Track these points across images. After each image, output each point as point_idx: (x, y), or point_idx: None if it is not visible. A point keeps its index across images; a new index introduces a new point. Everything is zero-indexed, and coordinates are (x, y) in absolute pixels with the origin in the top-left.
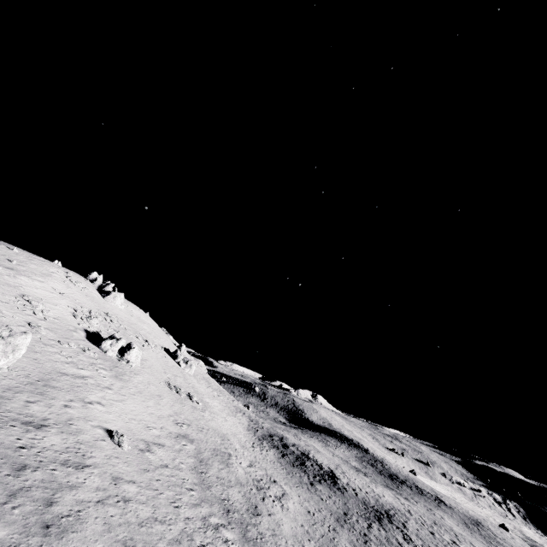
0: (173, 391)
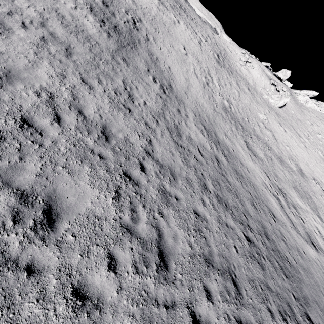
0: None
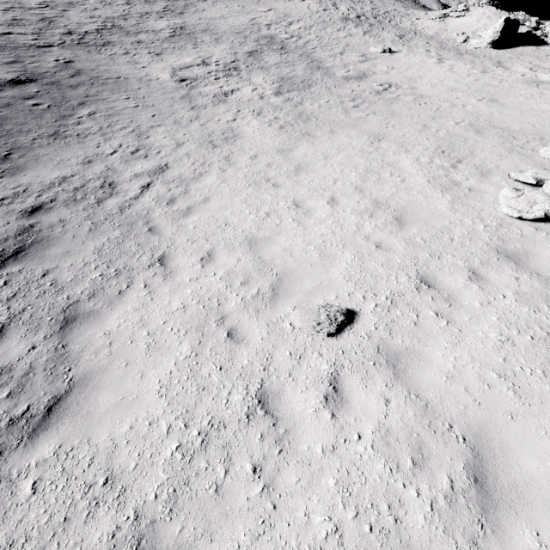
0: None
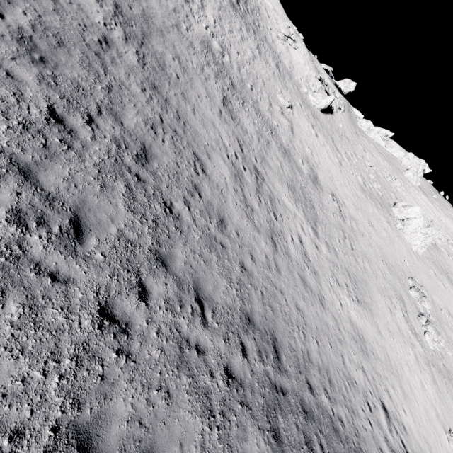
0: (408, 278)
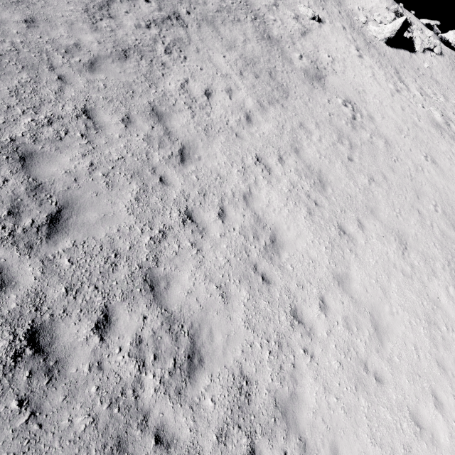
0: None
